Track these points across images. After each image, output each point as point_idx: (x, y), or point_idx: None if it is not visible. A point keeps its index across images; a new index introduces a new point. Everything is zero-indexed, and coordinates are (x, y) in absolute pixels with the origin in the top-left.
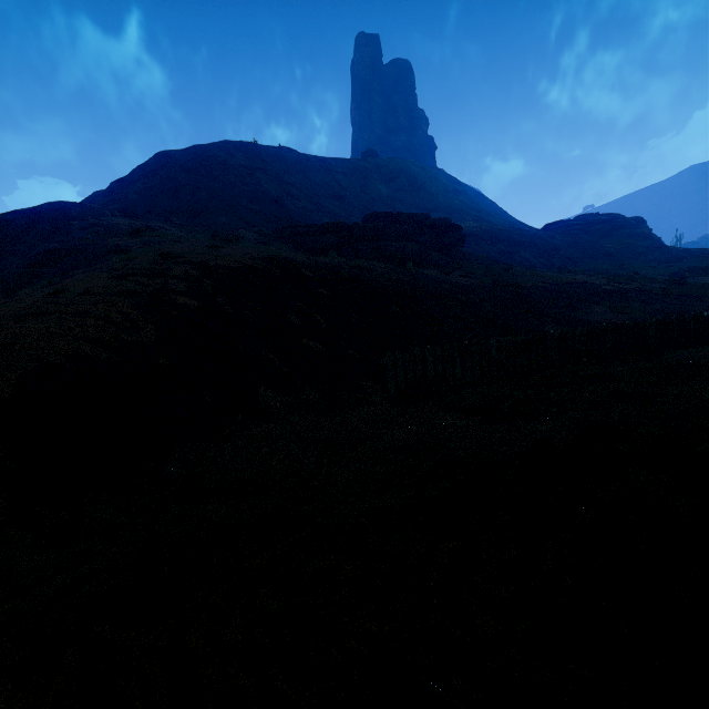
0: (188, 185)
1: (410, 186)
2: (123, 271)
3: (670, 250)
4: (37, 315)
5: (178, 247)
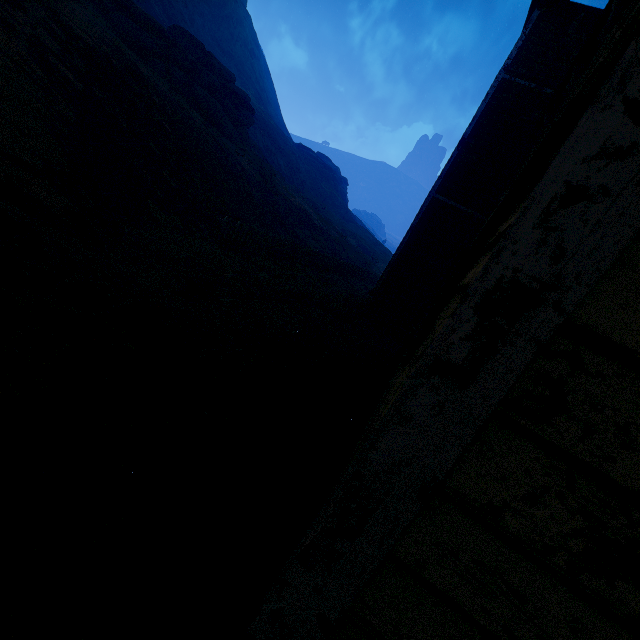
0: None
1: (217, 7)
2: None
3: (349, 213)
4: None
5: None
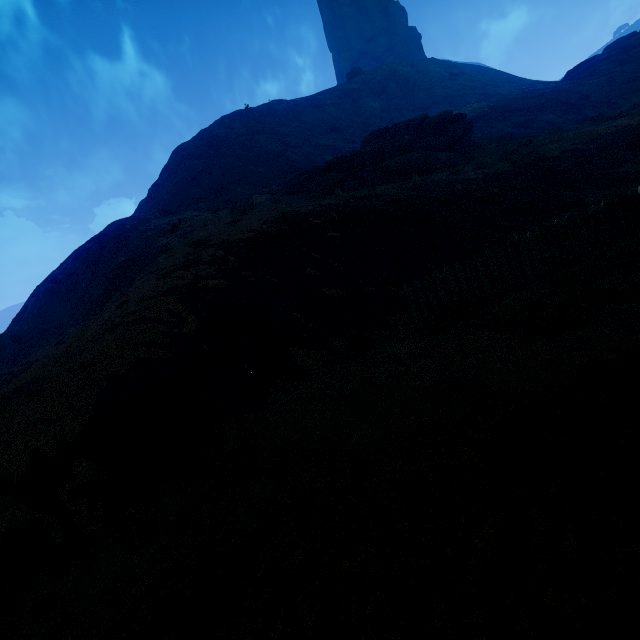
0: (204, 170)
1: (402, 90)
2: (166, 270)
3: None
4: (110, 330)
5: (205, 232)
